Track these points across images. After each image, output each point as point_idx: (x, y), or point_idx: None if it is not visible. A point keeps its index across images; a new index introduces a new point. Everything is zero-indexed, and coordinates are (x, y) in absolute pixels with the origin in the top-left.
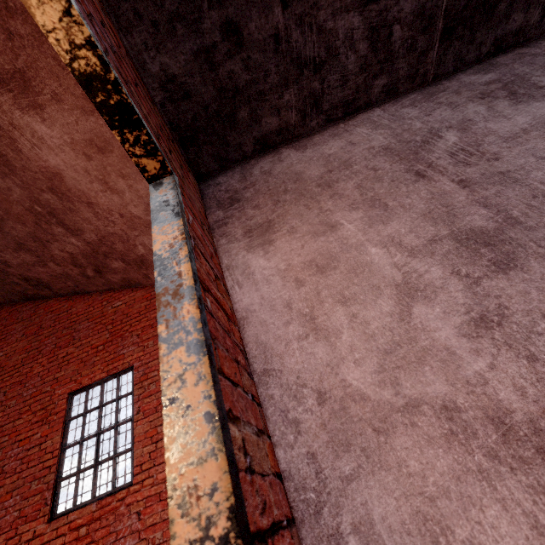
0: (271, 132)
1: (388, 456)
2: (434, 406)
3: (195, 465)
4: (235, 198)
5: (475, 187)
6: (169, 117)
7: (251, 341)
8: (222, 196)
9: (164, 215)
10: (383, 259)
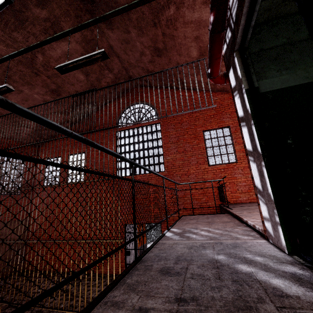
0: None
1: None
2: None
3: None
4: None
5: None
6: None
7: None
8: None
9: None
10: None
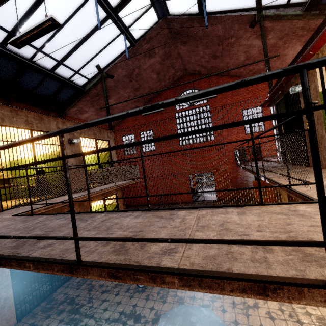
0: None
1: None
2: None
3: None
4: None
5: None
6: None
7: None
8: None
9: None
10: None
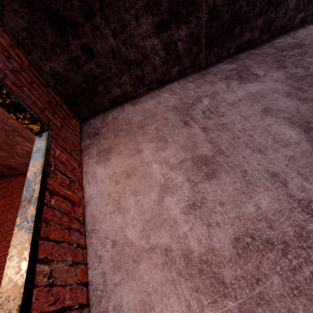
0: (118, 96)
1: (136, 273)
2: (161, 249)
3: (12, 286)
4: (96, 133)
5: (209, 132)
6: (59, 92)
7: (88, 214)
8: (91, 131)
9: (37, 155)
10: (158, 170)
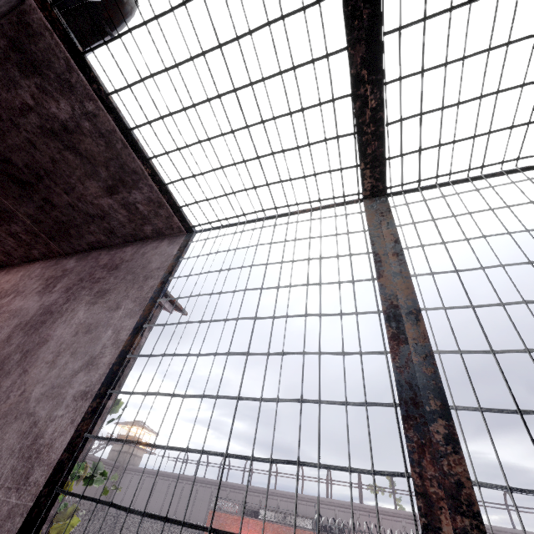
0: None
1: None
2: None
3: None
4: None
5: None
6: None
7: None
8: None
9: None
10: None
